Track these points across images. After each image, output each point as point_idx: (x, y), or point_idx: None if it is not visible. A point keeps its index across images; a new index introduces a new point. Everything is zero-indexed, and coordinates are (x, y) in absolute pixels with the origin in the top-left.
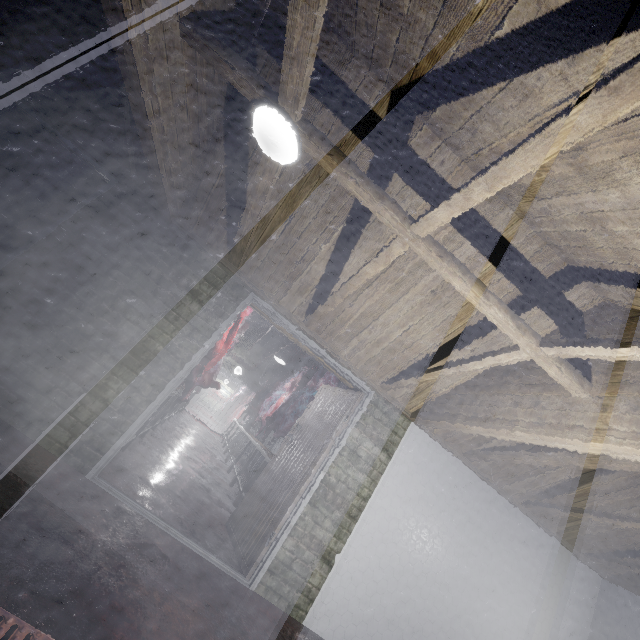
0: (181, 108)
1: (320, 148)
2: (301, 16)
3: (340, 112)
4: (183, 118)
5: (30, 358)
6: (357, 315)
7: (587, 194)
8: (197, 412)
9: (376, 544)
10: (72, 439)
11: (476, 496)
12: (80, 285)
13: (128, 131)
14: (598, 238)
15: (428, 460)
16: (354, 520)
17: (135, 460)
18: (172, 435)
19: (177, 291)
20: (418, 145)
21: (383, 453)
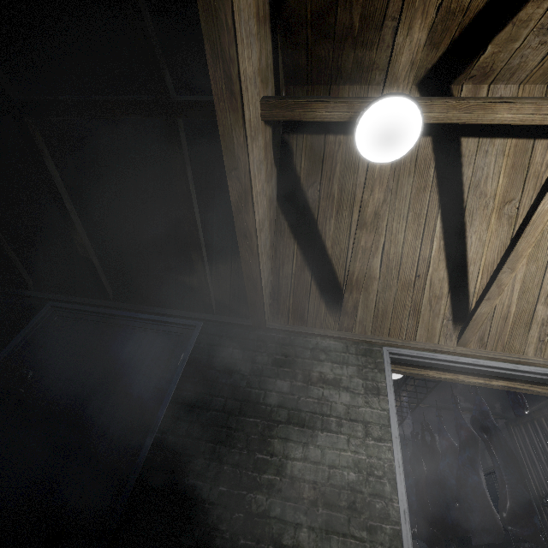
0: (263, 194)
1: (447, 102)
2: None
3: None
4: (264, 205)
5: None
6: (515, 295)
7: None
8: None
9: None
10: None
11: None
12: (222, 447)
13: (206, 264)
14: None
15: None
16: None
17: None
18: None
19: (316, 391)
20: None
21: None
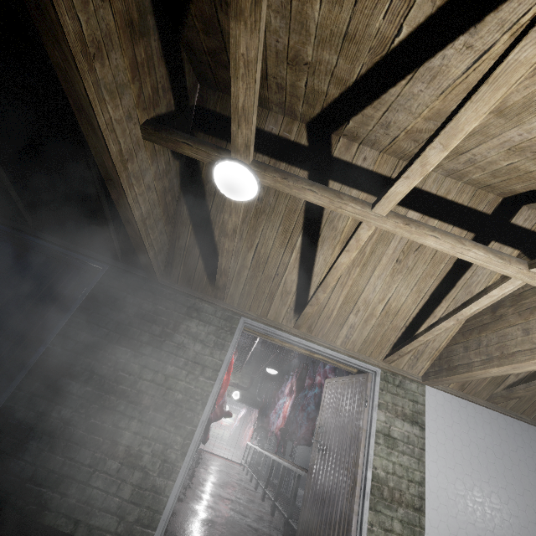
0: (151, 191)
1: (275, 177)
2: (242, 81)
3: (271, 153)
4: (154, 198)
5: (65, 449)
6: (339, 304)
7: (511, 131)
8: (211, 447)
9: (455, 533)
10: (121, 523)
11: (521, 440)
12: (96, 363)
13: (110, 224)
14: (531, 163)
15: (458, 418)
16: (421, 512)
17: (180, 522)
18: (200, 480)
19: (179, 339)
20: (340, 153)
21: (415, 427)
